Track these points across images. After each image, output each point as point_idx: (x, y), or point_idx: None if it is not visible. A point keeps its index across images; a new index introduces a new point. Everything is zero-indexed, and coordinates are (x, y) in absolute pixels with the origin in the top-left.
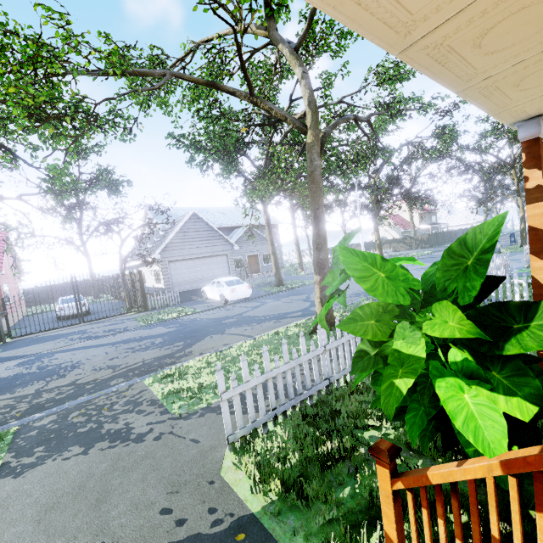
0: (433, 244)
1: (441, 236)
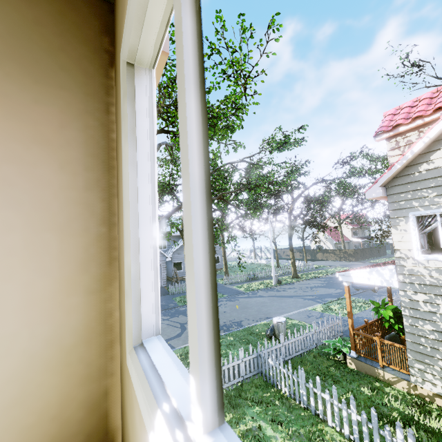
0: (359, 258)
1: (368, 250)
